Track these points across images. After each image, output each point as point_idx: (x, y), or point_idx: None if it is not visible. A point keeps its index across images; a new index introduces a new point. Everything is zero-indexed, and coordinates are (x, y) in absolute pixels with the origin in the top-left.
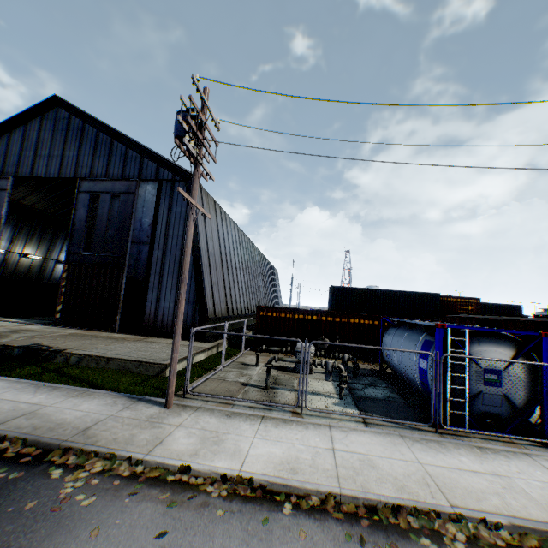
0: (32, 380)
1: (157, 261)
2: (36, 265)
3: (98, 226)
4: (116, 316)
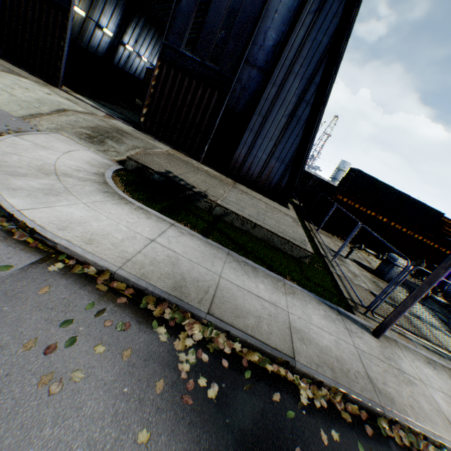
0: (212, 240)
1: (267, 100)
2: (77, 22)
3: (209, 17)
4: (203, 145)
